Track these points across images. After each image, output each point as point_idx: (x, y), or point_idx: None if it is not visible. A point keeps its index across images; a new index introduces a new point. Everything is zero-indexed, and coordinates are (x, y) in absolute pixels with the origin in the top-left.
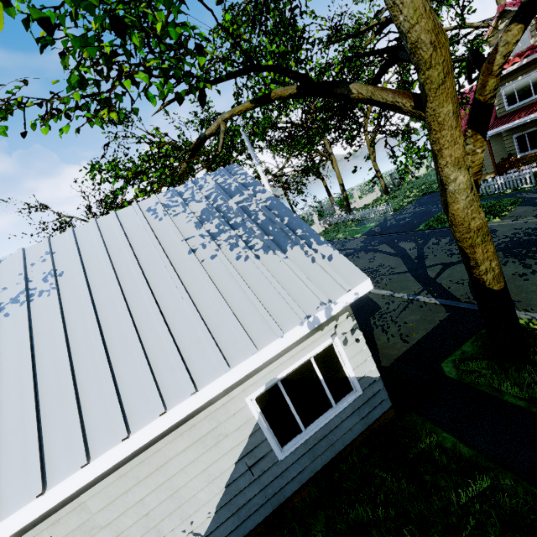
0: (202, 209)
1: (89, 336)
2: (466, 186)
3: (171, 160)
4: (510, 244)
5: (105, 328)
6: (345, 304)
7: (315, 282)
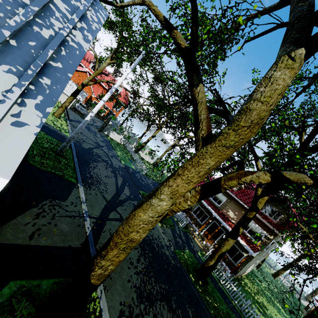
0: None
1: None
2: (160, 211)
3: None
4: (149, 241)
5: None
6: None
7: None
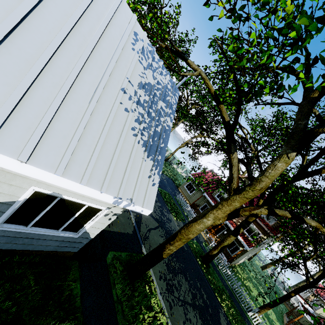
0: (150, 82)
1: (0, 11)
2: (207, 225)
3: (166, 35)
4: (169, 232)
5: (21, 30)
6: (135, 209)
7: (140, 187)
